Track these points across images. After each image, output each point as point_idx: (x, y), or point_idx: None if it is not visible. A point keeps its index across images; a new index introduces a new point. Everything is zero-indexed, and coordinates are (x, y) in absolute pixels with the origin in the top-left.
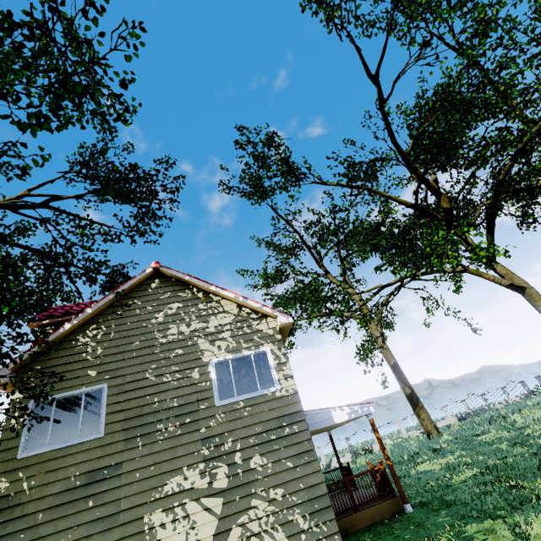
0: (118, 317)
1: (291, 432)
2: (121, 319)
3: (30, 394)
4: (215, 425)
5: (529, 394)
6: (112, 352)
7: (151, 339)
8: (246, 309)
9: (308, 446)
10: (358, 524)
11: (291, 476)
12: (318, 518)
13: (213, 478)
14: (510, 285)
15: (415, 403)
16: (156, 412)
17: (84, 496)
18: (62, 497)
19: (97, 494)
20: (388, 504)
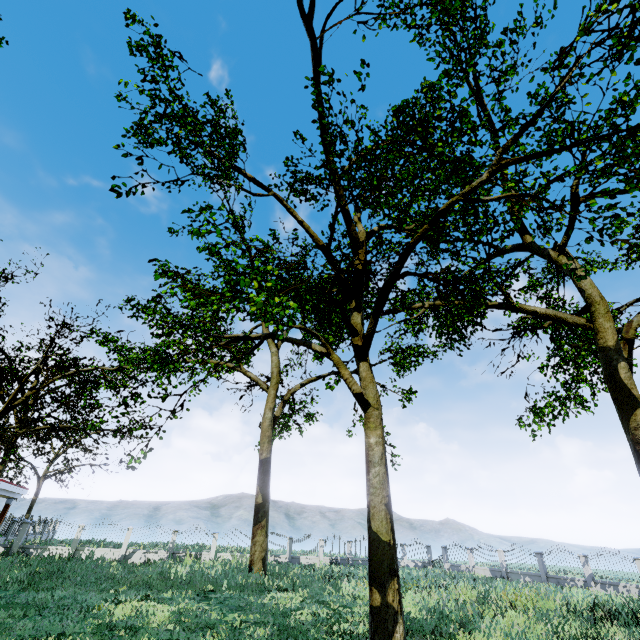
0: None
1: None
2: None
3: None
4: None
5: (428, 564)
6: None
7: None
8: None
9: None
10: None
11: None
12: None
13: None
14: (358, 394)
15: (258, 518)
16: None
17: None
18: None
19: None
20: None
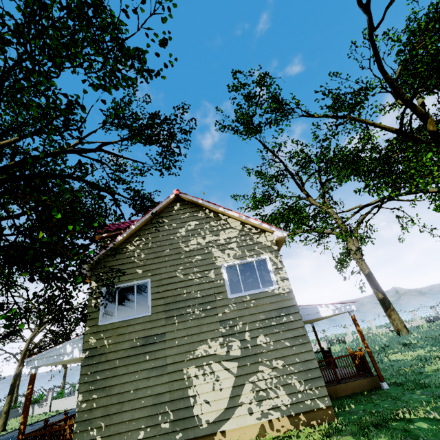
0: (153, 232)
1: (288, 320)
2: (155, 233)
3: (103, 283)
4: (228, 312)
5: None
6: (151, 257)
7: (178, 248)
8: (248, 226)
9: (302, 332)
10: (341, 393)
11: (288, 352)
12: (311, 384)
13: (229, 349)
14: None
15: (387, 306)
16: (186, 300)
17: (142, 352)
18: (129, 352)
19: (151, 352)
20: (366, 381)
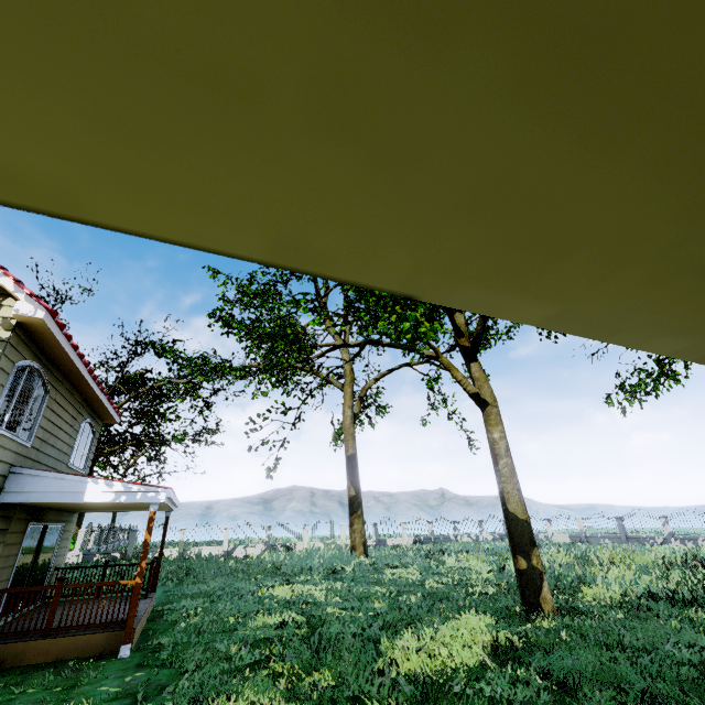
0: None
1: None
2: None
3: None
4: None
5: (506, 536)
6: None
7: None
8: None
9: None
10: (31, 657)
11: None
12: None
13: None
14: (474, 394)
15: (354, 509)
16: None
17: None
18: None
19: None
20: (105, 637)
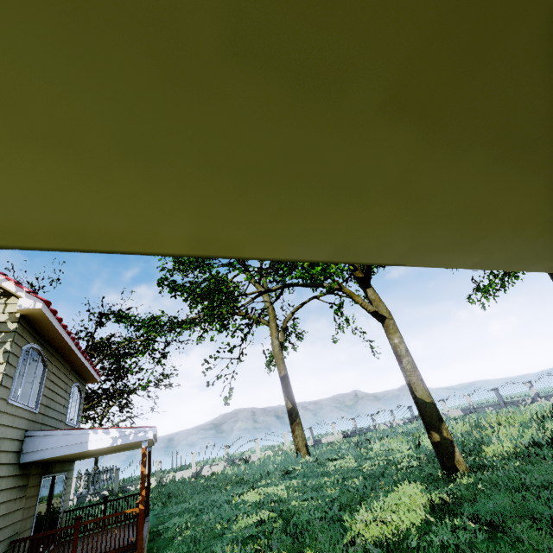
0: None
1: None
2: None
3: None
4: None
5: (413, 419)
6: None
7: None
8: None
9: None
10: None
11: None
12: None
13: None
14: (374, 312)
15: (293, 419)
16: None
17: None
18: None
19: None
20: None
